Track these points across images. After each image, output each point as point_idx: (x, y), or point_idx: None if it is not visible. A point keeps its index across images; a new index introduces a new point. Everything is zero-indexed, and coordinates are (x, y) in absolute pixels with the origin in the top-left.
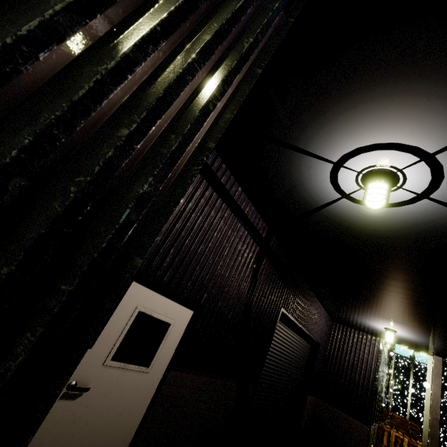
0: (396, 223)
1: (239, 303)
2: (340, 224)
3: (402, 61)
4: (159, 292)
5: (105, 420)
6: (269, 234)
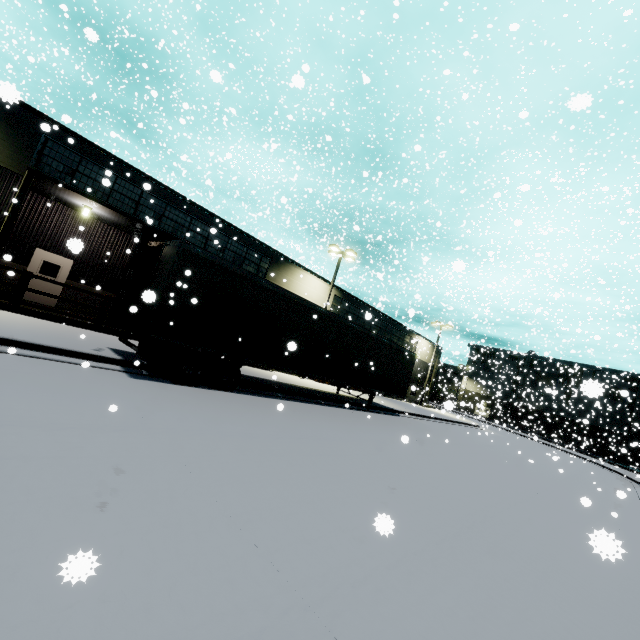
0: (115, 218)
1: (103, 262)
2: (114, 221)
3: (48, 187)
4: (51, 255)
5: (44, 290)
6: (118, 231)
